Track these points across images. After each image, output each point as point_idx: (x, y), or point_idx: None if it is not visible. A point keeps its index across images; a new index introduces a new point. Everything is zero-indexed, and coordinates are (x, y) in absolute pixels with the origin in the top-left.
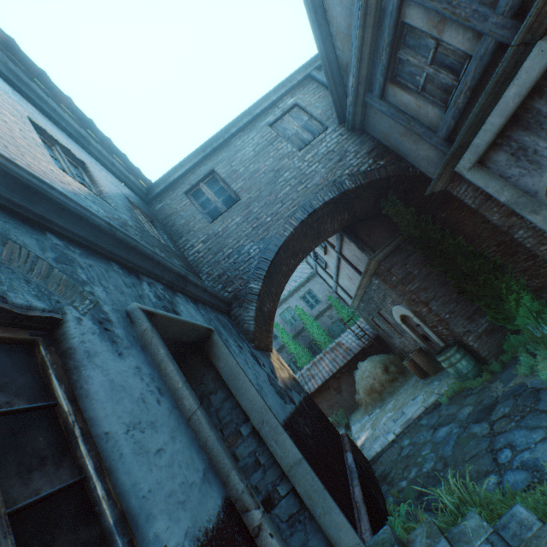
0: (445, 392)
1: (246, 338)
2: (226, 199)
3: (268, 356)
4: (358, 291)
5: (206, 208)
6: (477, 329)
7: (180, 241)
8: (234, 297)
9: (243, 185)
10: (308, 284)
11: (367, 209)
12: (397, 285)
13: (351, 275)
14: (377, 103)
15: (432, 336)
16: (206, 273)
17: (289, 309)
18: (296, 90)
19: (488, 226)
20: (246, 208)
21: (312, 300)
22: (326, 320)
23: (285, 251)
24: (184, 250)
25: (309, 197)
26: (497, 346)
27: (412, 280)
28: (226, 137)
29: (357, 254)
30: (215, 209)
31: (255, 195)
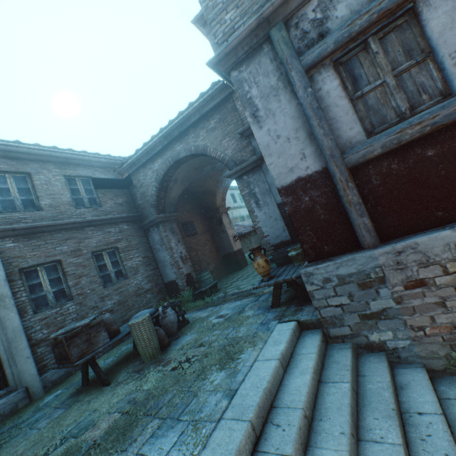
0: None
1: None
2: None
3: None
4: None
5: None
6: None
7: None
8: None
9: None
10: None
11: None
12: None
13: None
14: None
15: None
16: None
17: None
18: None
19: None
20: None
21: None
22: None
23: None
24: None
25: None
26: None
27: None
28: None
29: None
30: None
31: None
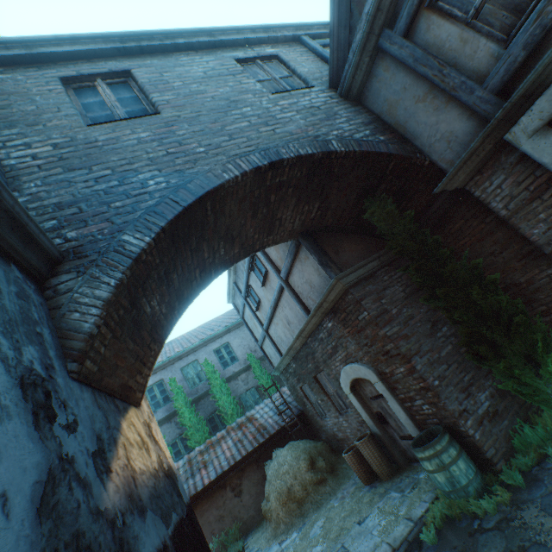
0: (428, 519)
1: (62, 345)
2: (136, 112)
3: (120, 412)
4: (296, 340)
5: (92, 111)
6: (477, 409)
7: (5, 131)
8: (74, 251)
9: (172, 99)
10: (227, 335)
11: (343, 211)
12: (365, 326)
13: (292, 317)
14: (397, 44)
15: (400, 415)
16: (31, 193)
17: (195, 363)
18: (279, 44)
19: (498, 259)
20: (166, 125)
21: (228, 356)
22: (240, 385)
23: (215, 211)
24: (2, 146)
25: (277, 142)
26: (506, 441)
27: (389, 321)
28: (168, 42)
29: (313, 278)
30: (109, 118)
31: (188, 115)
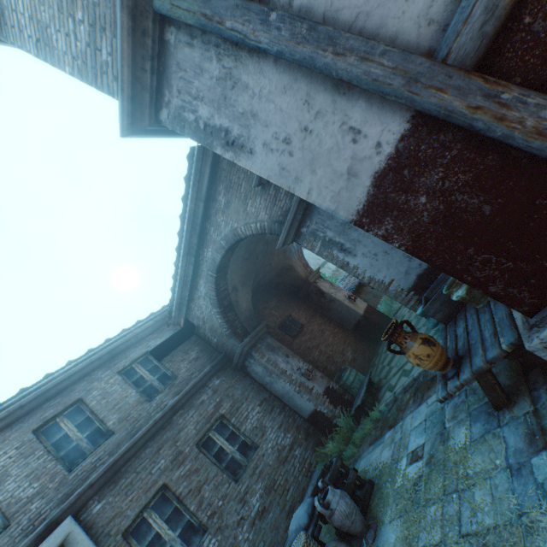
0: None
1: None
2: None
3: None
4: None
5: None
6: None
7: None
8: None
9: None
10: None
11: None
12: None
13: None
14: None
15: None
16: None
17: None
18: None
19: None
20: None
21: None
22: None
23: None
24: None
25: None
26: None
27: None
28: None
29: None
30: None
31: None
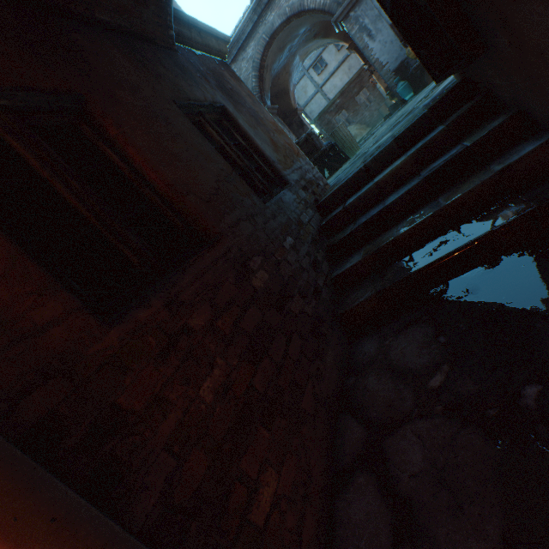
0: None
1: None
2: None
3: None
4: (355, 75)
5: None
6: None
7: None
8: None
9: None
10: None
11: None
12: None
13: (355, 64)
14: None
15: None
16: None
17: None
18: None
19: None
20: None
21: None
22: None
23: None
24: None
25: None
26: None
27: None
28: None
29: None
30: None
31: None
